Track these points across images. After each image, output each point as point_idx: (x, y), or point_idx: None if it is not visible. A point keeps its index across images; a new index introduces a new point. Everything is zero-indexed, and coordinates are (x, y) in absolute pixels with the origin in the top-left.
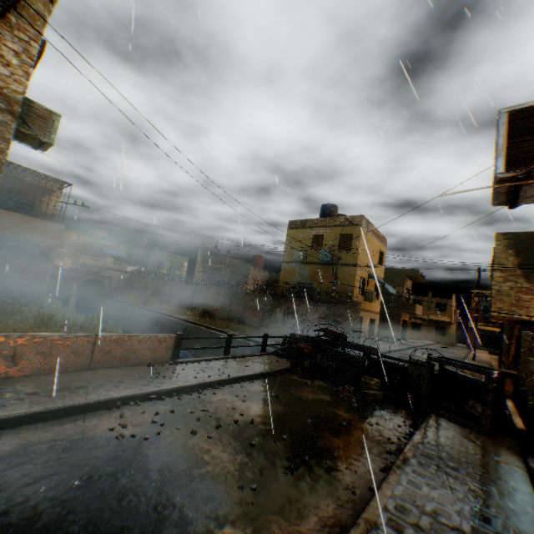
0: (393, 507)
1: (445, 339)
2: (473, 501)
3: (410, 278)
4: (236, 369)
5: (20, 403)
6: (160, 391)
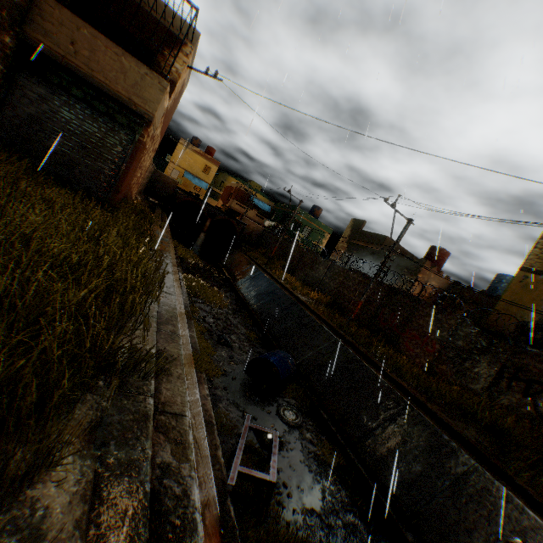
0: None
1: None
2: None
3: None
4: None
5: None
6: None
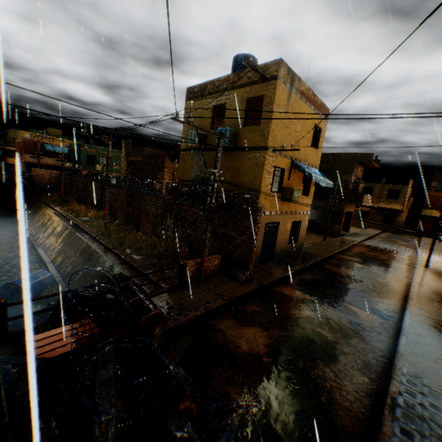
0: None
1: (392, 227)
2: None
3: (361, 164)
4: None
5: None
6: None
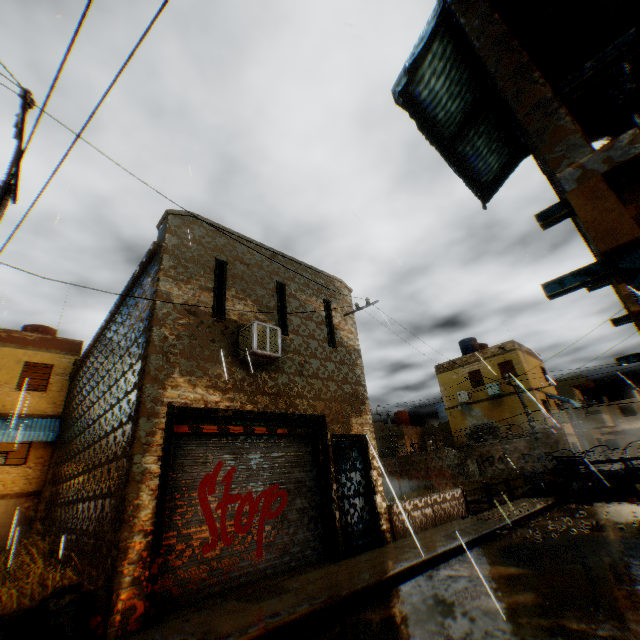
0: None
1: None
2: None
3: (574, 386)
4: (520, 507)
5: (456, 536)
6: (507, 523)
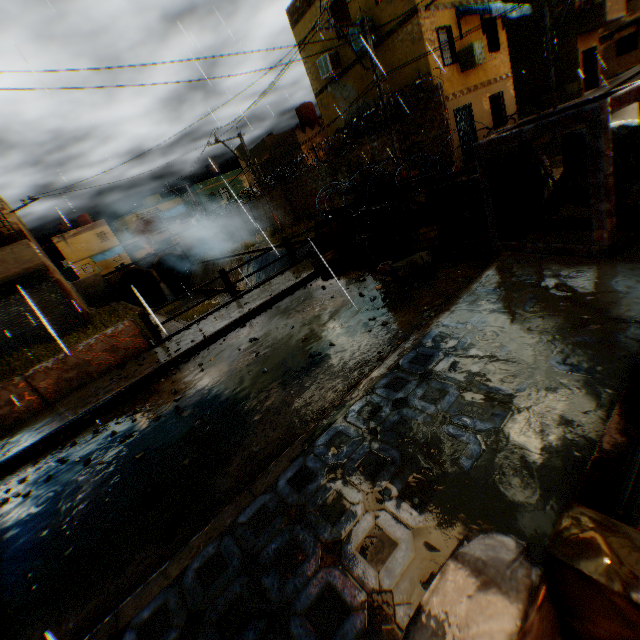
0: (196, 569)
1: None
2: (396, 498)
3: None
4: (228, 316)
5: None
6: (97, 407)
